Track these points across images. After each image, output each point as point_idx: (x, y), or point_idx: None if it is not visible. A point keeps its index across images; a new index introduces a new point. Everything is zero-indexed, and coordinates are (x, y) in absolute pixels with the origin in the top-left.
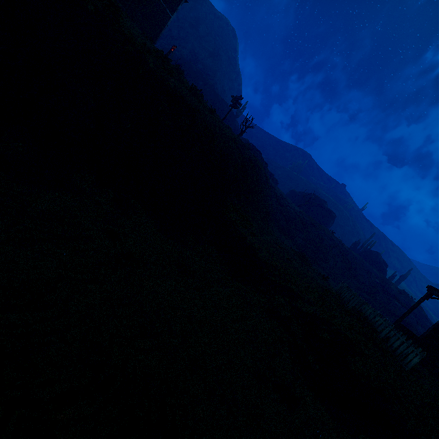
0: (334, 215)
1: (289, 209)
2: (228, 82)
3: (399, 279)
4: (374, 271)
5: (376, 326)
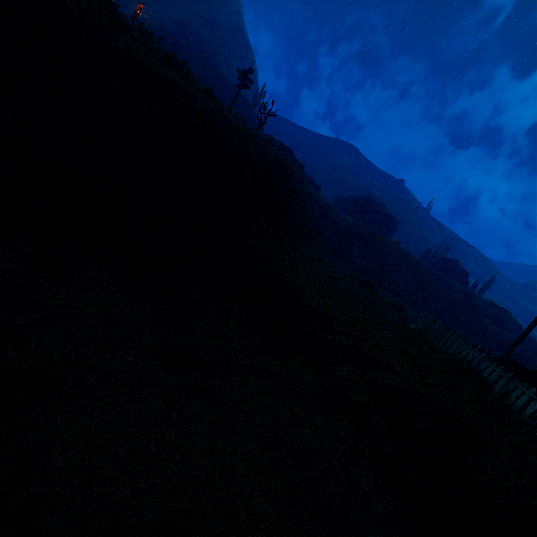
0: (396, 221)
1: (339, 222)
2: (236, 61)
3: (483, 288)
4: (454, 284)
5: (485, 375)
